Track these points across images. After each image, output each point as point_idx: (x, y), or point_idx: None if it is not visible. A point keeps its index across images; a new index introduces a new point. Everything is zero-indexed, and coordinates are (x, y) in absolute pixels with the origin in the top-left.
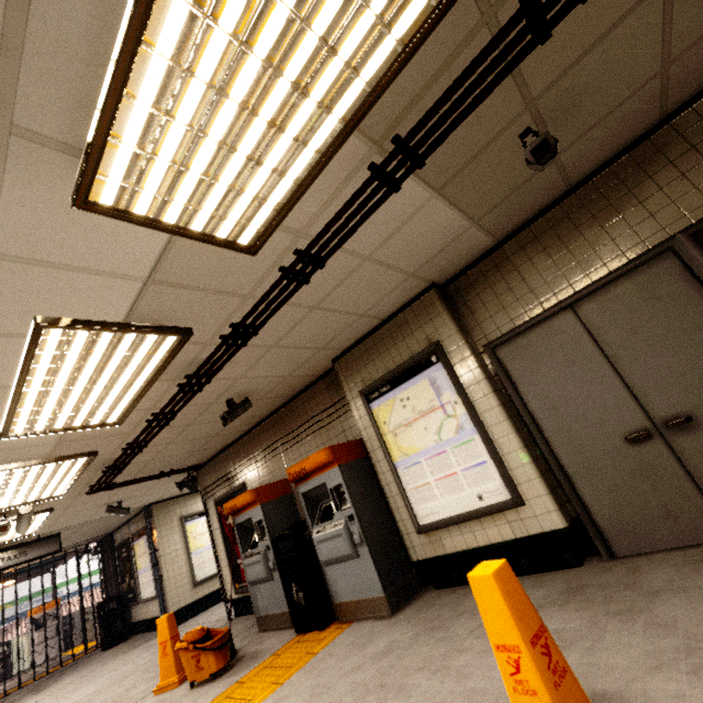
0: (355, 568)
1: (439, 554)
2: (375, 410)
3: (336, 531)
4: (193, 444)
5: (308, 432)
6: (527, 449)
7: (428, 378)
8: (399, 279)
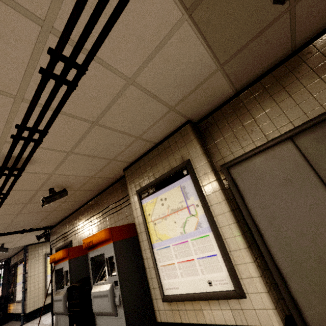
0: (114, 323)
1: (176, 321)
2: (144, 204)
3: (105, 291)
4: (39, 214)
5: (107, 214)
6: (250, 250)
7: (180, 185)
8: (162, 110)
